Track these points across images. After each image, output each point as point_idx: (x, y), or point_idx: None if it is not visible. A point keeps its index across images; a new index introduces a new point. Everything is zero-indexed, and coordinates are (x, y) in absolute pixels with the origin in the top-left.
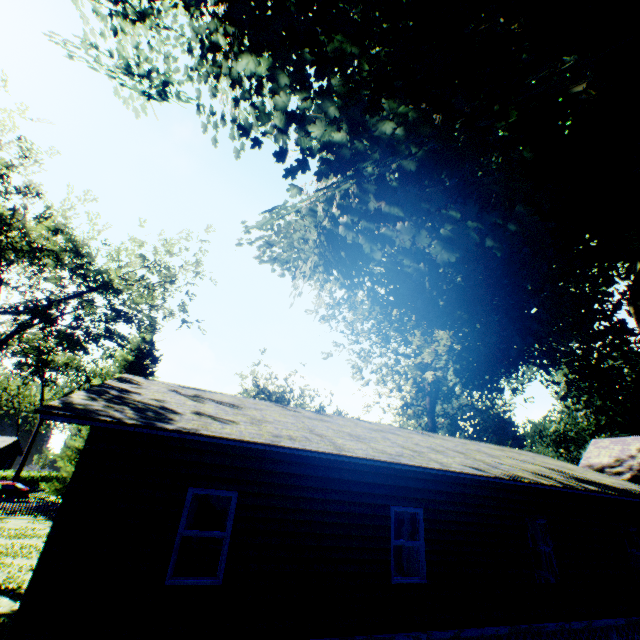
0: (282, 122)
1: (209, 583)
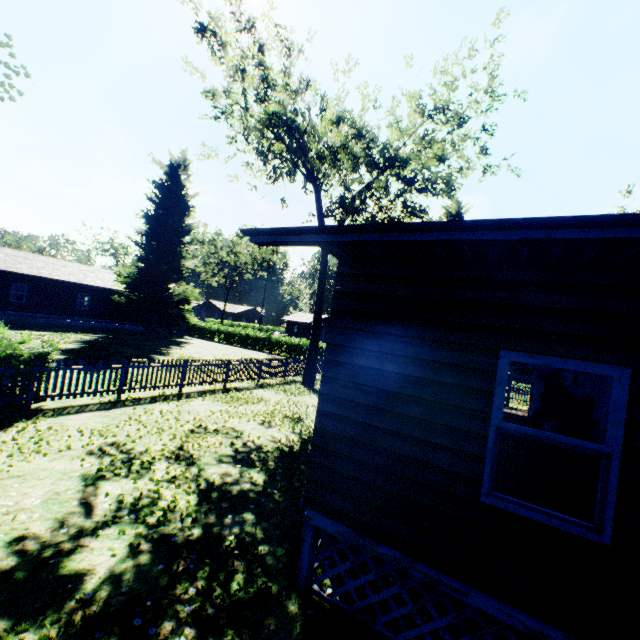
0: None
1: (575, 532)
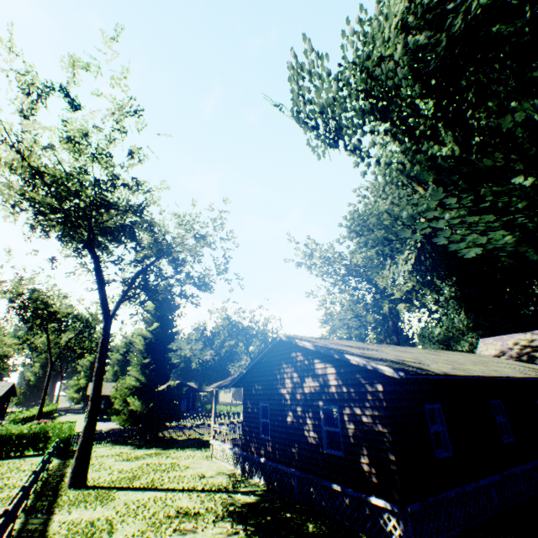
0: (522, 206)
1: (449, 455)
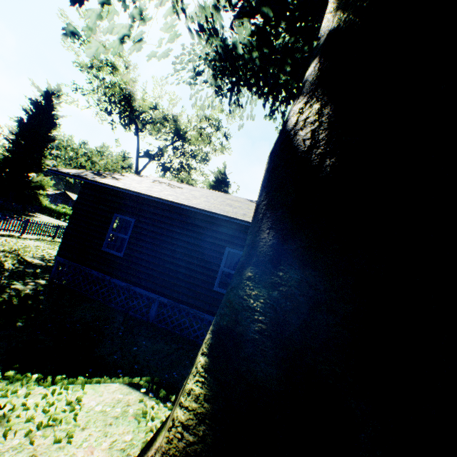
0: None
1: (117, 255)
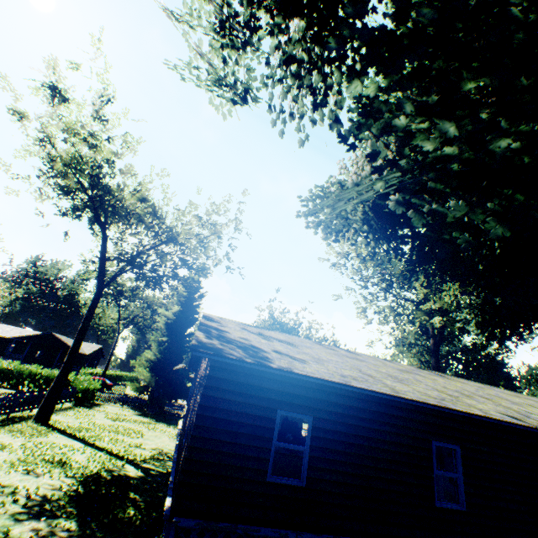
0: (379, 131)
1: (296, 484)
